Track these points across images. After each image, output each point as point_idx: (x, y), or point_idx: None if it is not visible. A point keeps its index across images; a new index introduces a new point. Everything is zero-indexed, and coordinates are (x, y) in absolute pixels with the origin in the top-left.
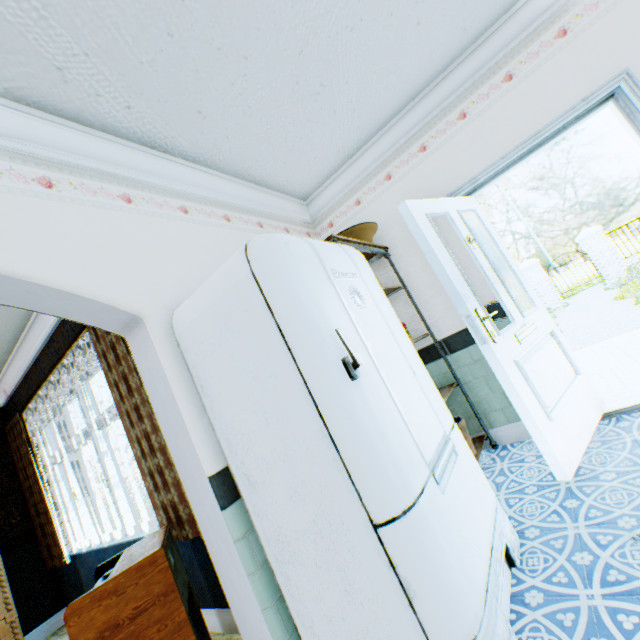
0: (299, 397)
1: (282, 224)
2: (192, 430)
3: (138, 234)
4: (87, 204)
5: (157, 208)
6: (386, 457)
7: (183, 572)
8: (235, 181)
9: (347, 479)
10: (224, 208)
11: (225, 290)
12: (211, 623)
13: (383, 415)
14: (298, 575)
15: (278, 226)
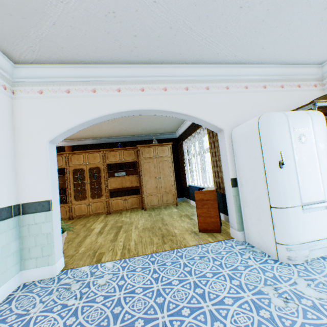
0: (260, 167)
1: (296, 83)
2: (229, 165)
3: (227, 101)
4: (215, 93)
5: (236, 89)
6: (281, 192)
7: (217, 199)
8: (274, 67)
9: (266, 193)
10: (264, 82)
11: (248, 129)
12: (221, 217)
13: (288, 181)
14: (246, 211)
15: (293, 85)
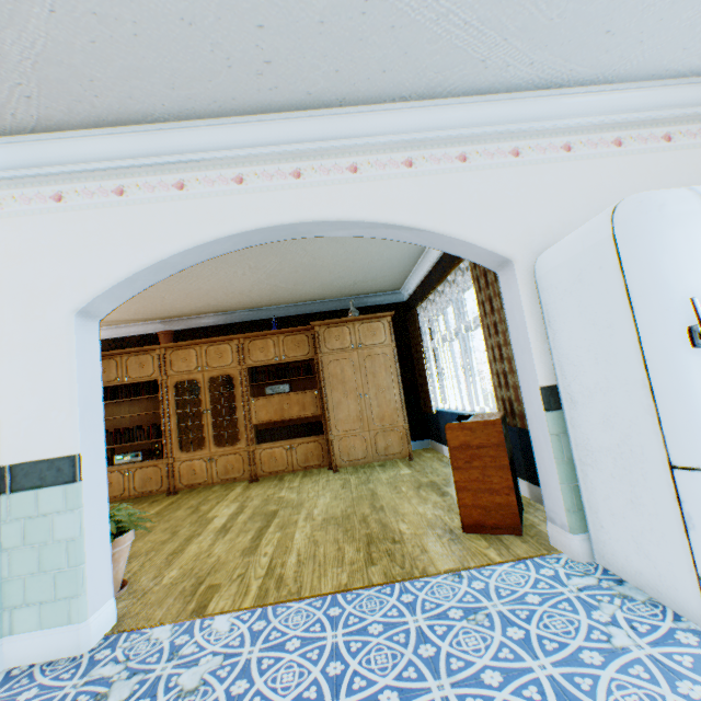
0: (629, 349)
1: None
2: (533, 351)
3: (519, 187)
4: (485, 168)
5: (539, 154)
6: None
7: (508, 444)
8: (641, 87)
9: (655, 424)
10: (616, 129)
11: (583, 248)
12: (521, 489)
13: None
14: (593, 476)
15: (699, 131)
